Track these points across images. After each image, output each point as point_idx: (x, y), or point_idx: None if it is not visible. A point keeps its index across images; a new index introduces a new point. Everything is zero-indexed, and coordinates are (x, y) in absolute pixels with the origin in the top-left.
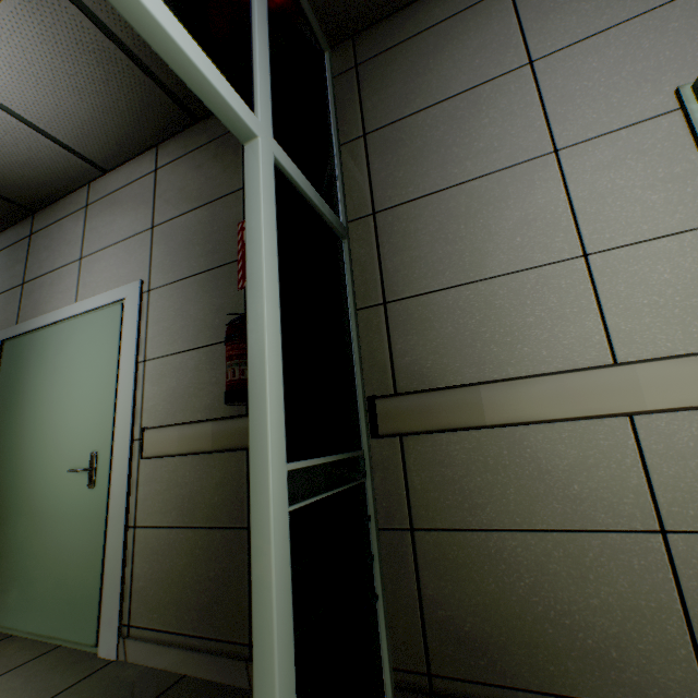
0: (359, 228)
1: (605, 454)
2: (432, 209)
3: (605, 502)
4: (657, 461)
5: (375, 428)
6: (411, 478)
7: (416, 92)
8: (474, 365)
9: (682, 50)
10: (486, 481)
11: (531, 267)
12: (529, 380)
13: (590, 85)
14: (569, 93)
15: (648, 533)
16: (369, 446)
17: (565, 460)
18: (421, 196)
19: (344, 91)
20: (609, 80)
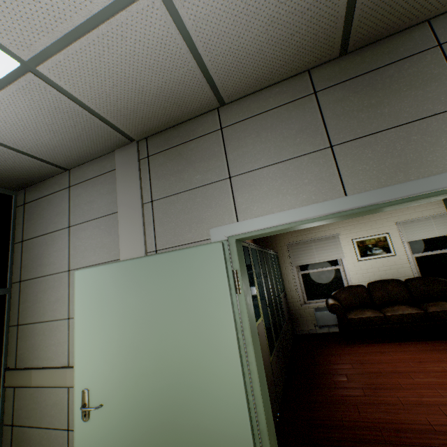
0: (16, 287)
1: (61, 399)
2: (36, 285)
3: (59, 418)
4: (71, 404)
5: (4, 383)
6: (15, 403)
7: (39, 226)
8: (37, 358)
9: (103, 239)
10: (34, 407)
11: (56, 319)
12: (44, 369)
13: (81, 244)
14: (76, 245)
15: (65, 430)
16: (4, 389)
17: (52, 401)
18: (34, 278)
19: (20, 215)
20: (86, 244)
